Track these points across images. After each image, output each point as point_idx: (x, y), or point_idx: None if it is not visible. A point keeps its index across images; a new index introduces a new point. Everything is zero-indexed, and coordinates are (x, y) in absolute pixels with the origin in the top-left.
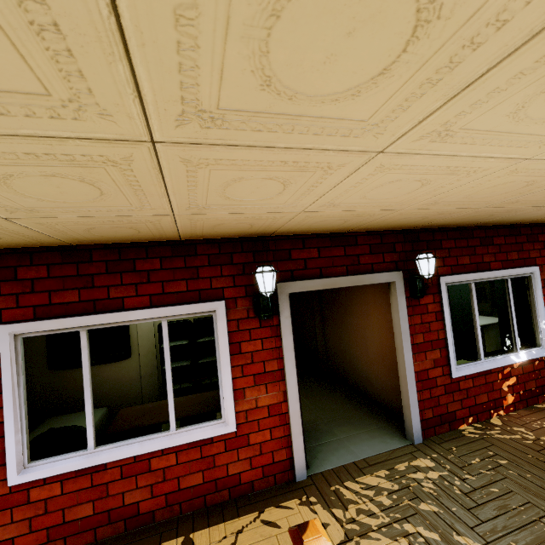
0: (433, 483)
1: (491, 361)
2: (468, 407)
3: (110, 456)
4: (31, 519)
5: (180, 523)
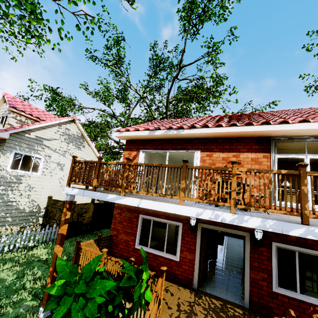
0: (233, 314)
1: (305, 297)
2: (282, 311)
3: (151, 251)
4: (137, 256)
5: None
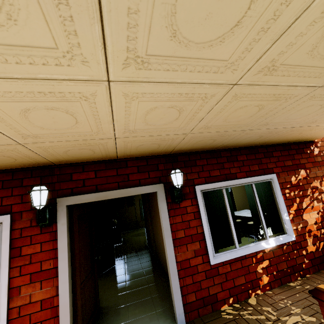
0: None
1: (245, 248)
2: (228, 289)
3: None
4: None
5: None
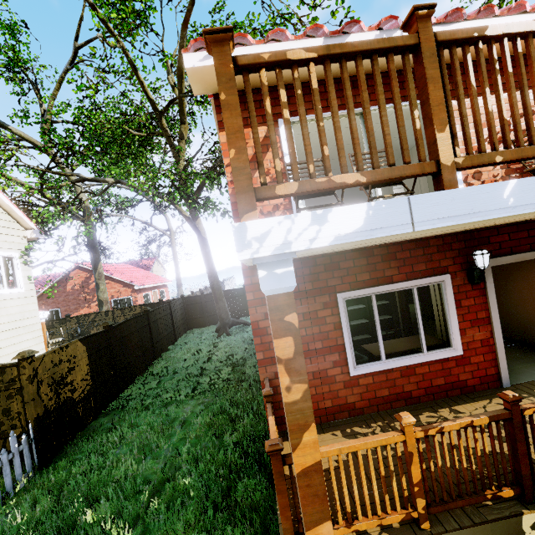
0: None
1: None
2: None
3: (395, 364)
4: (361, 393)
5: (437, 403)
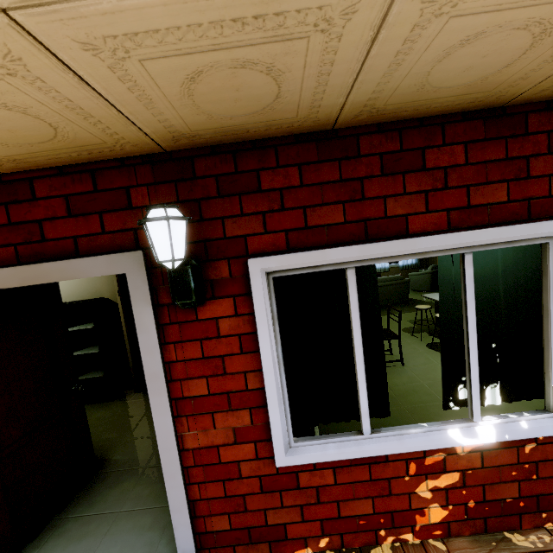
0: None
1: (390, 438)
2: (320, 520)
3: None
4: None
5: None
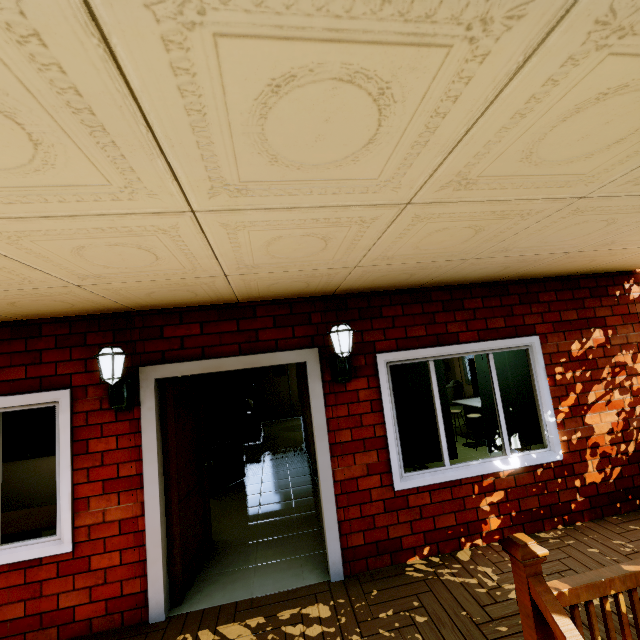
0: None
1: (461, 468)
2: (423, 532)
3: None
4: None
5: None
